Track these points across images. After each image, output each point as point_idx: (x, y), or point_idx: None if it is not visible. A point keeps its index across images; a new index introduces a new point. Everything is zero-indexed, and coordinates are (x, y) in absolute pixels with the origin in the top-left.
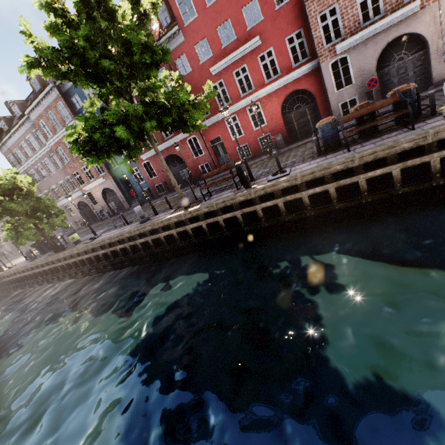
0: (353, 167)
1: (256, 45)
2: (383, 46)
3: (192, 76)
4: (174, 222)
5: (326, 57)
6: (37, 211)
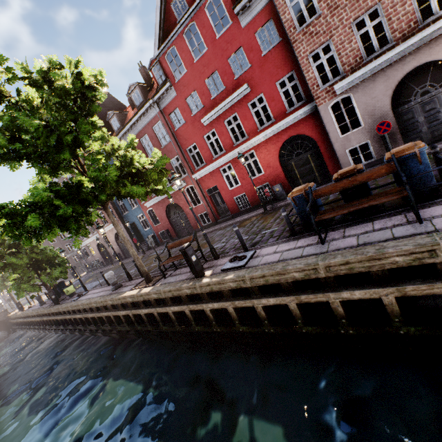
0: (319, 277)
1: (245, 93)
2: (397, 80)
3: (185, 127)
4: (129, 302)
5: (324, 99)
6: (41, 261)
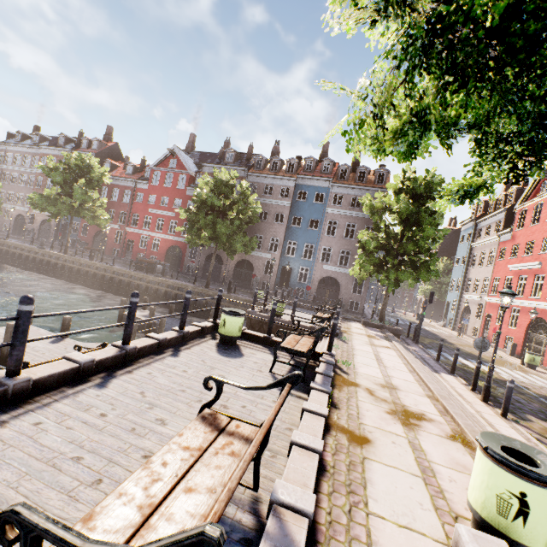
0: (120, 273)
1: (172, 215)
2: (210, 253)
3: (141, 204)
4: (51, 255)
5: None
6: None
